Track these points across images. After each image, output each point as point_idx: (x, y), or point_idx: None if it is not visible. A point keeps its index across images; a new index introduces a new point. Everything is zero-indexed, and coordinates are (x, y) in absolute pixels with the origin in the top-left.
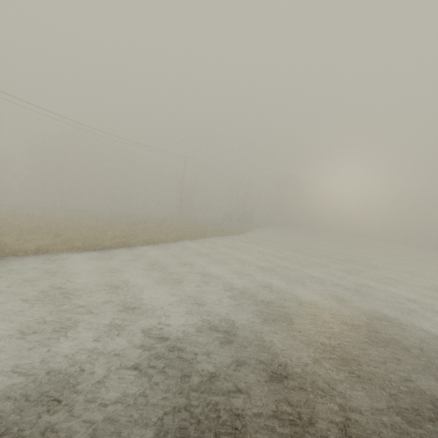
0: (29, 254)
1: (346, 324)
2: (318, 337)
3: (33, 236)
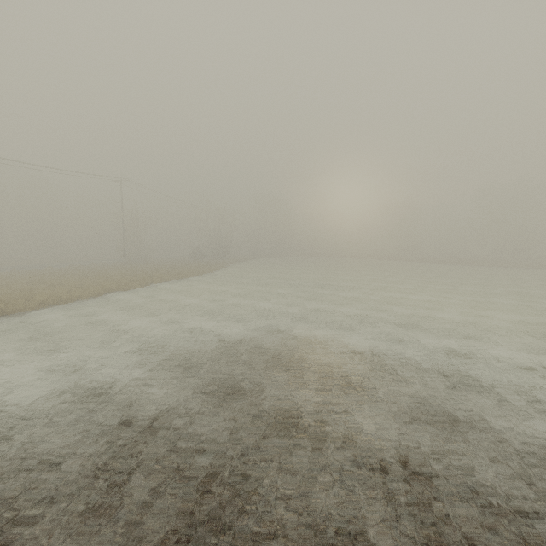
0: None
1: (262, 356)
2: (217, 376)
3: None
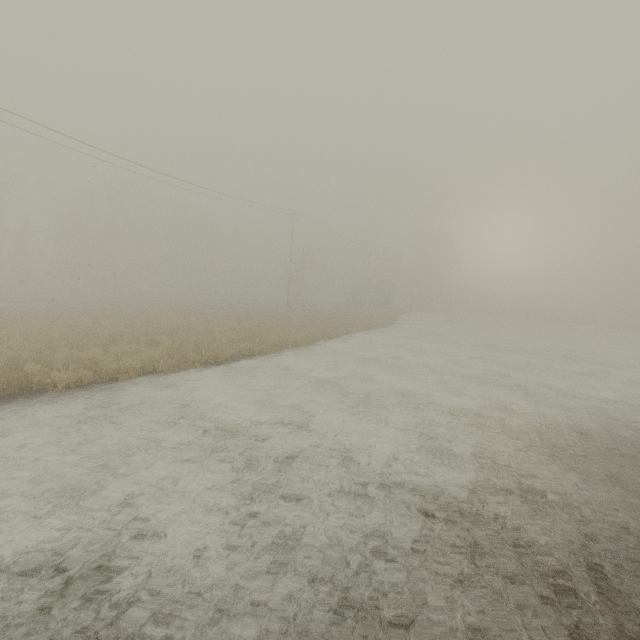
0: (131, 375)
1: None
2: None
3: (124, 347)
